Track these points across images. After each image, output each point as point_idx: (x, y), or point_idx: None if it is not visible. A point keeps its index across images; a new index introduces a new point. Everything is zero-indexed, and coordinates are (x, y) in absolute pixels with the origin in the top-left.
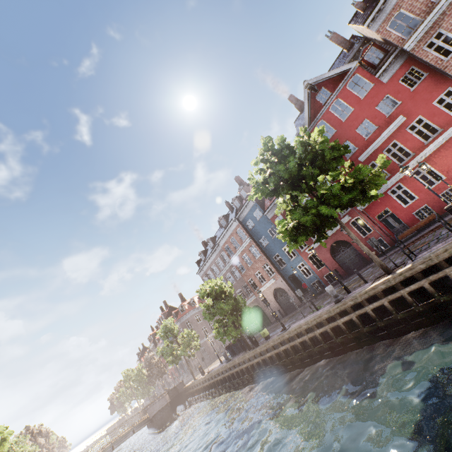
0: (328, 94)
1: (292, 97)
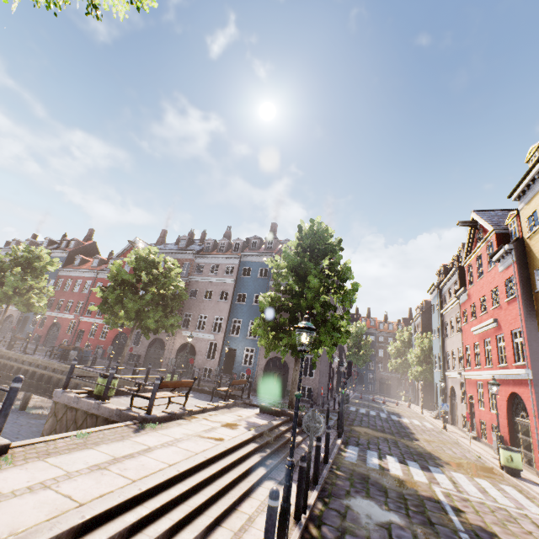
0: None
1: (164, 232)
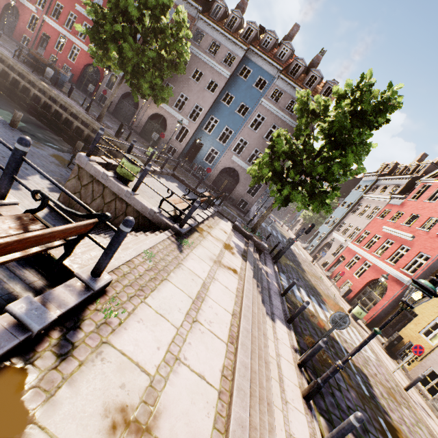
0: None
1: None
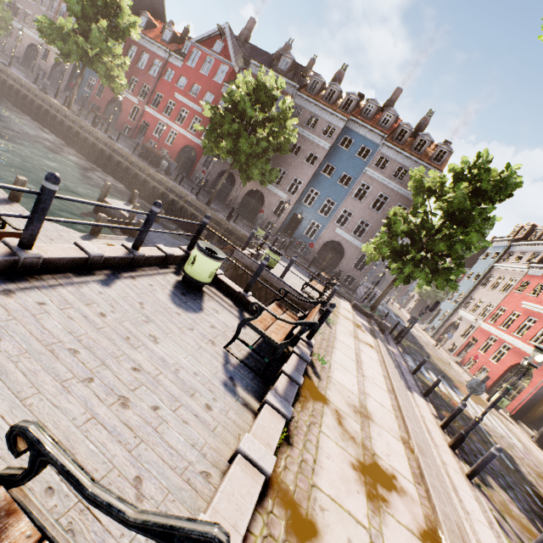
0: (219, 52)
1: (252, 22)
